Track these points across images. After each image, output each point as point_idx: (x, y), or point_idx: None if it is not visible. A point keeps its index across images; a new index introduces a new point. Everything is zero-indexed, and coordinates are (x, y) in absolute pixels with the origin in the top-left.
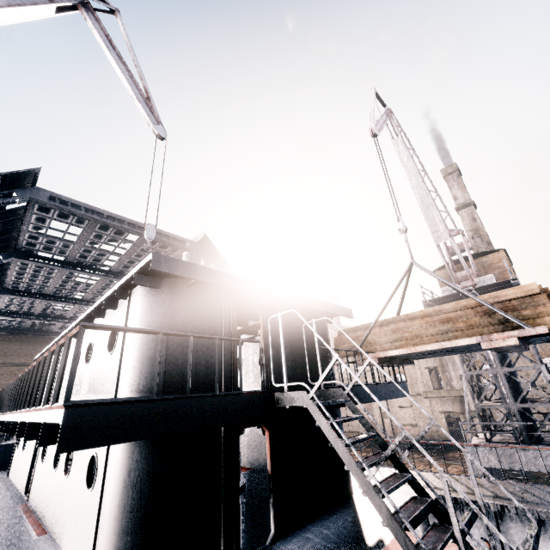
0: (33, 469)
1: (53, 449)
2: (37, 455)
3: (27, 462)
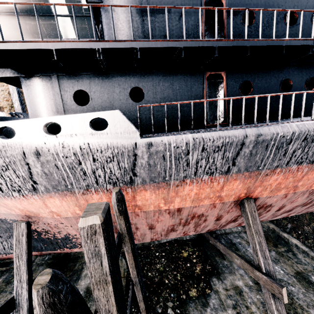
0: (227, 103)
1: (273, 82)
2: (227, 92)
3: (186, 105)
